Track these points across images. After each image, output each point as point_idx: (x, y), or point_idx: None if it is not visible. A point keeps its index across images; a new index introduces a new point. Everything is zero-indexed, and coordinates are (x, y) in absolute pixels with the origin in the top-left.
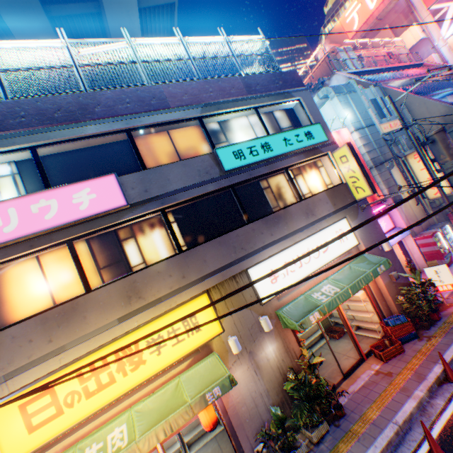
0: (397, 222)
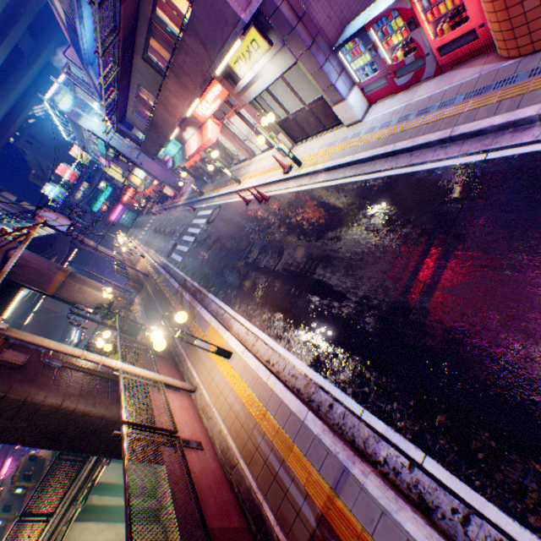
0: None
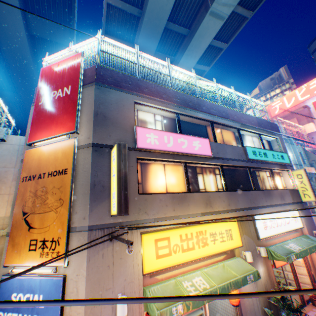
0: None
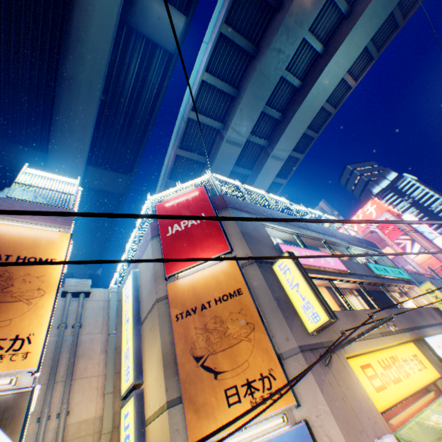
0: None
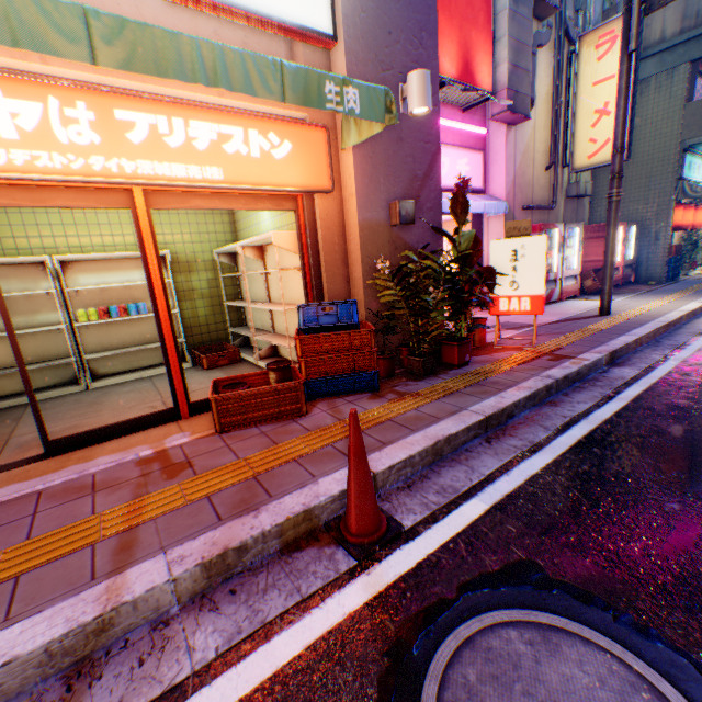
0: (494, 183)
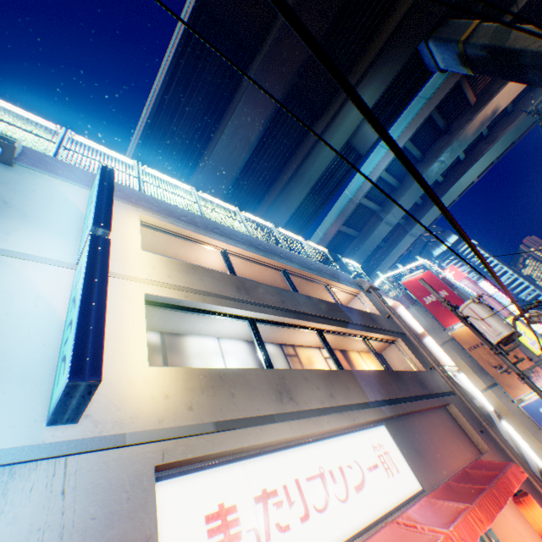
0: None
